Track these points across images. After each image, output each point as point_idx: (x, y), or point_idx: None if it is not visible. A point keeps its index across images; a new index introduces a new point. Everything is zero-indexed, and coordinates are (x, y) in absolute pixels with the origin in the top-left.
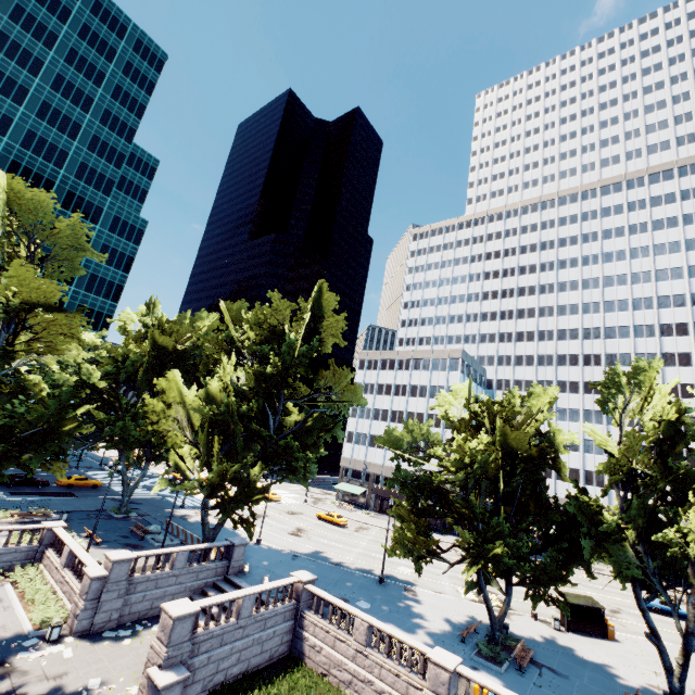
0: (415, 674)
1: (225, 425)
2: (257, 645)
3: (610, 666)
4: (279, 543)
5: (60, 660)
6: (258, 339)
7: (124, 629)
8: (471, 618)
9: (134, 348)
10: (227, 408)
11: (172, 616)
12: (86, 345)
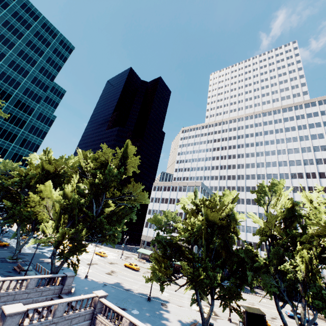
0: None
1: (71, 209)
2: None
3: None
4: (98, 278)
5: None
6: (94, 167)
7: None
8: (195, 320)
9: (33, 171)
10: (73, 200)
11: (5, 313)
12: None
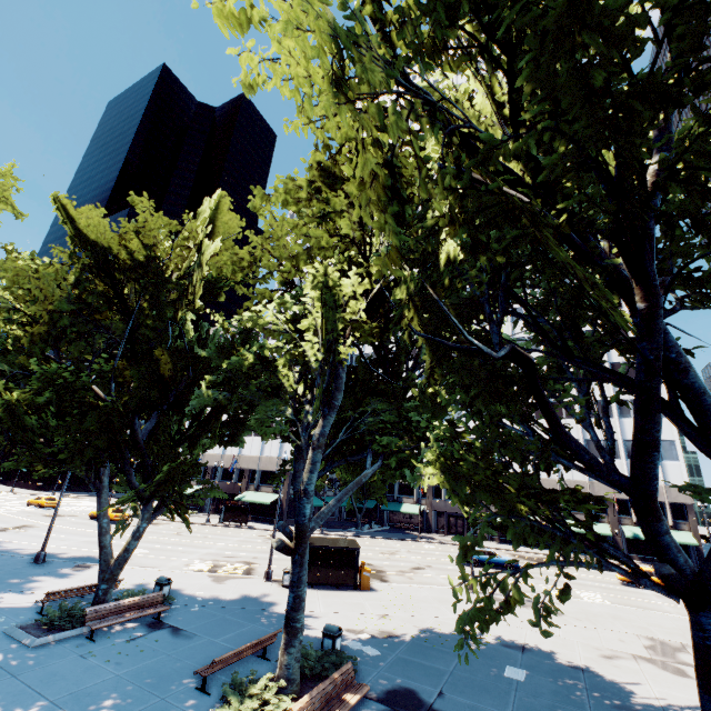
0: None
1: None
2: None
3: (313, 616)
4: None
5: None
6: None
7: None
8: (141, 586)
9: None
10: None
11: None
12: None
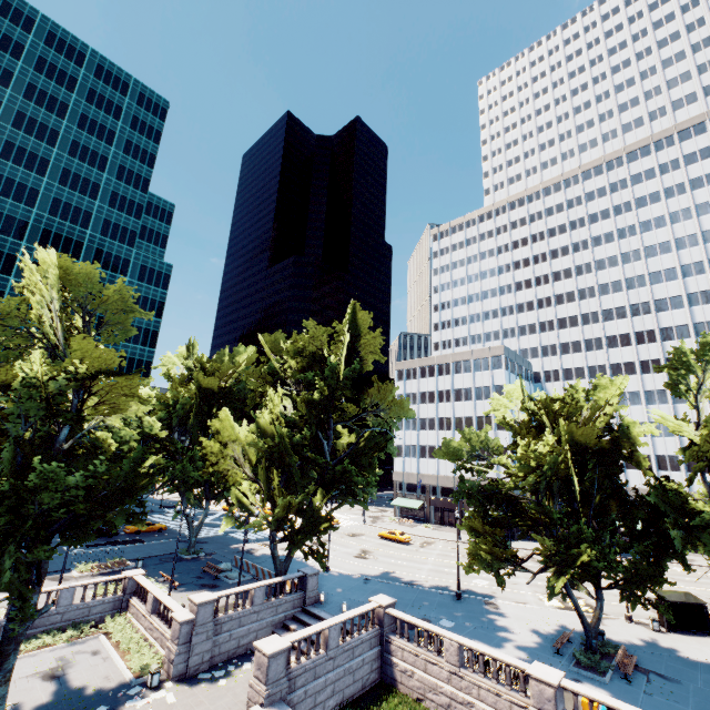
0: (516, 692)
1: (280, 456)
2: (349, 675)
3: None
4: (347, 568)
5: (165, 706)
6: (300, 367)
7: (217, 670)
8: (561, 627)
9: (180, 391)
10: (280, 440)
11: (266, 654)
12: (146, 399)
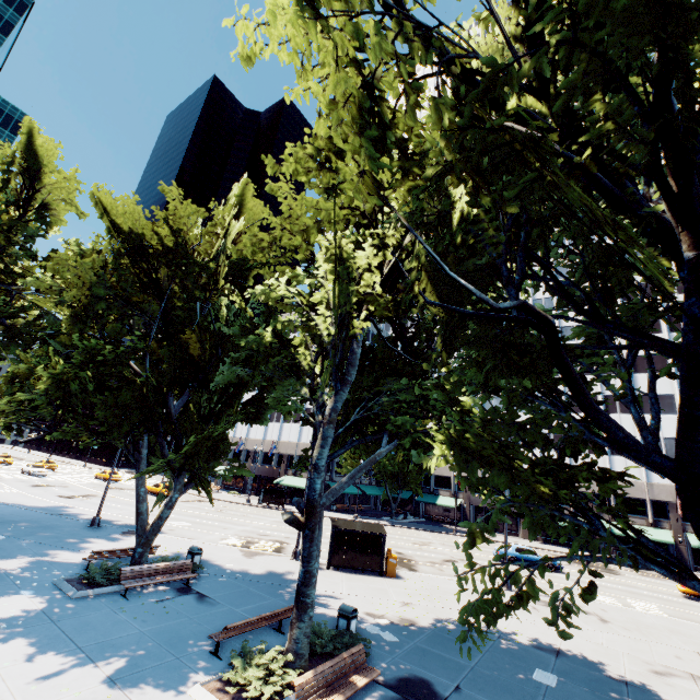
0: None
1: None
2: None
3: (335, 596)
4: (12, 499)
5: None
6: None
7: None
8: (177, 554)
9: None
10: None
11: None
12: None
